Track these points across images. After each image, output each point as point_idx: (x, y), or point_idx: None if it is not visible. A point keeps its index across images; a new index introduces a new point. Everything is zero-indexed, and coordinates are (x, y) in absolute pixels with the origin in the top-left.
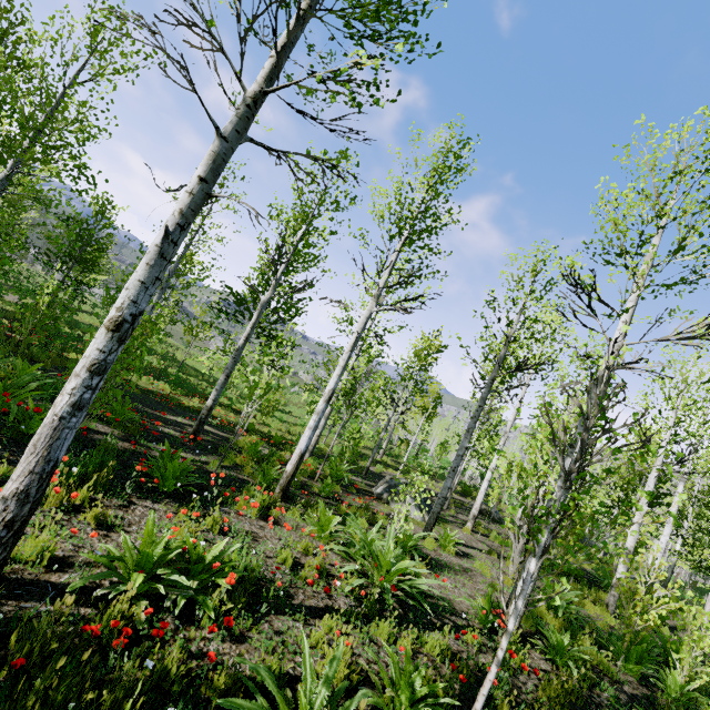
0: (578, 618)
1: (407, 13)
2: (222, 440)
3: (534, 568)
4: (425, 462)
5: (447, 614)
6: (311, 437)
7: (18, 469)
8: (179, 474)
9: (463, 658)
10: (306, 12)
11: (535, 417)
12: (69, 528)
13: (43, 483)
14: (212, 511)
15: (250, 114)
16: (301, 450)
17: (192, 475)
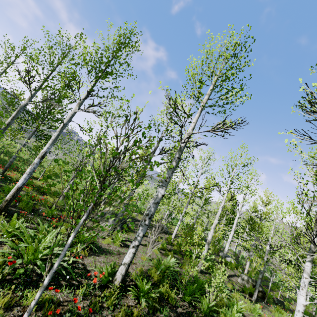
0: (166, 274)
1: None
2: None
3: (71, 239)
4: None
5: (79, 277)
6: (26, 178)
7: None
8: None
9: (45, 306)
10: None
11: None
12: None
13: None
14: None
15: None
16: (18, 186)
17: None
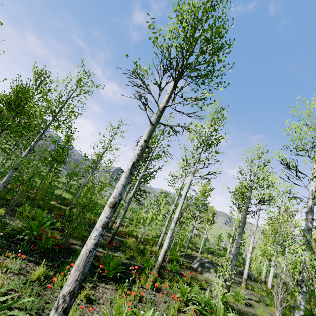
0: None
1: (218, 75)
2: (120, 242)
3: None
4: (227, 254)
5: None
6: (169, 242)
7: (70, 279)
8: (114, 266)
9: None
10: (179, 78)
11: (273, 226)
12: (75, 304)
13: (80, 285)
14: (131, 287)
15: (161, 114)
16: (165, 249)
17: (121, 267)
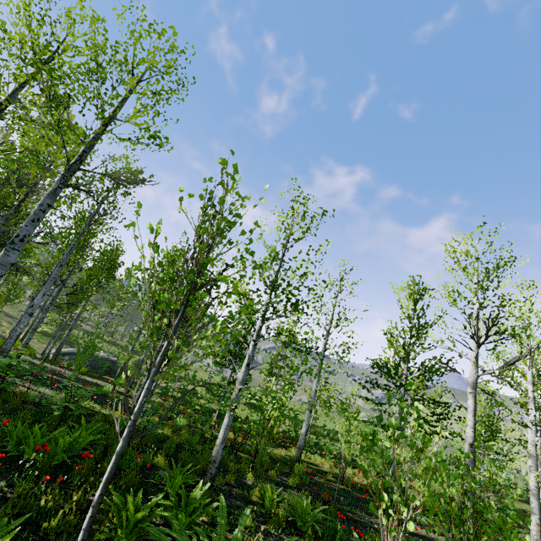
0: None
1: None
2: None
3: None
4: None
5: None
6: None
7: None
8: None
9: None
10: None
11: None
12: None
13: None
14: None
15: None
16: None
17: None
